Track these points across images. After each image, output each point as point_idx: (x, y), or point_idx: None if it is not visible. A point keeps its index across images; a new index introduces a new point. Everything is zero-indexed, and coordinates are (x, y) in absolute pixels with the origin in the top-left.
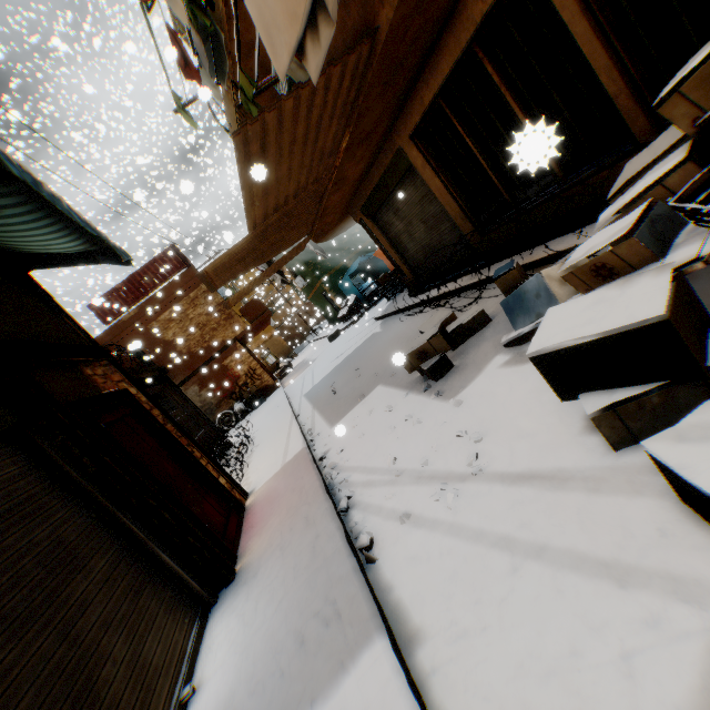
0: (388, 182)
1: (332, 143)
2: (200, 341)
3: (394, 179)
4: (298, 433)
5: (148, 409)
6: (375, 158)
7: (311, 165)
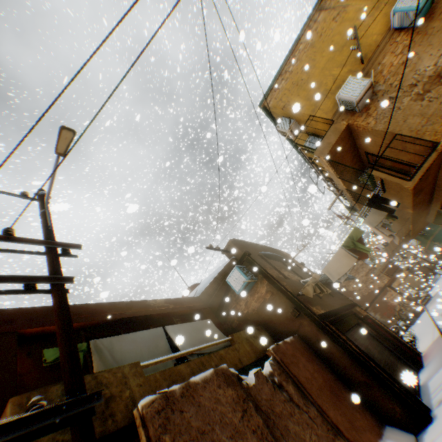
0: (438, 217)
1: (405, 229)
2: (365, 289)
3: (440, 216)
4: (435, 330)
5: (374, 320)
6: (427, 211)
7: (400, 237)
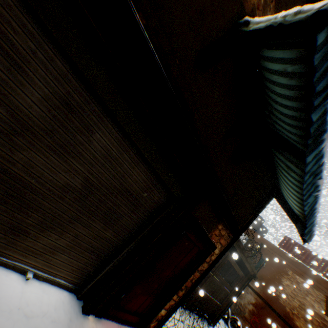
0: None
1: None
2: (289, 304)
3: None
4: None
5: (205, 259)
6: None
7: None
